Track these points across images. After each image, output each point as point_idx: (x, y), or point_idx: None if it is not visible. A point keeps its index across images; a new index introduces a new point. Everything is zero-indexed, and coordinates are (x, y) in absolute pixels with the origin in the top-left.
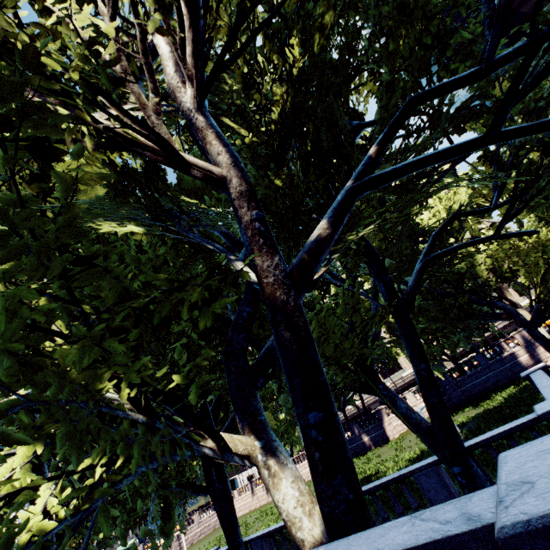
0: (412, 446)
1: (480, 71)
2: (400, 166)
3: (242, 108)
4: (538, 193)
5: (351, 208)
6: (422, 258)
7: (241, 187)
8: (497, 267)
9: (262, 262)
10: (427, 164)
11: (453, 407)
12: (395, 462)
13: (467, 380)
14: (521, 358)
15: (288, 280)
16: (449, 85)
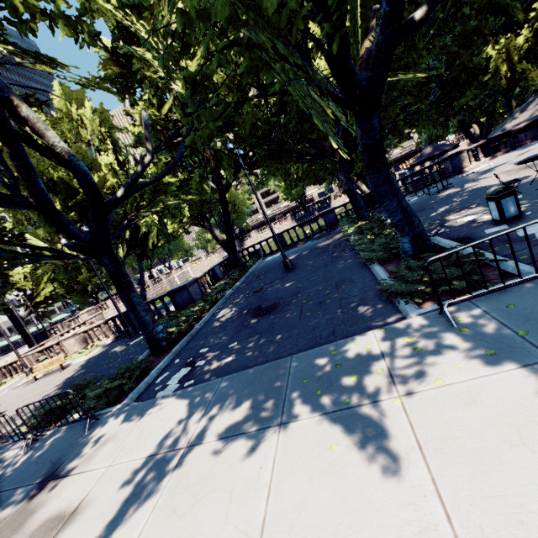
0: None
1: None
2: None
3: None
4: None
5: None
6: None
7: None
8: None
9: None
10: None
11: None
12: None
13: None
14: (416, 169)
15: None
16: None
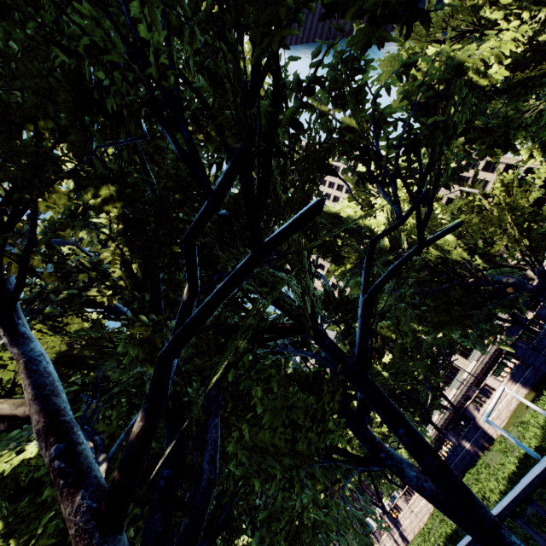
0: (515, 446)
1: (209, 205)
2: (196, 313)
3: (74, 297)
4: (438, 187)
5: (166, 378)
6: (361, 297)
7: (39, 425)
8: (472, 245)
9: (64, 510)
10: (221, 298)
11: (545, 377)
12: (497, 482)
13: (543, 340)
14: None
15: (90, 523)
16: (198, 223)
